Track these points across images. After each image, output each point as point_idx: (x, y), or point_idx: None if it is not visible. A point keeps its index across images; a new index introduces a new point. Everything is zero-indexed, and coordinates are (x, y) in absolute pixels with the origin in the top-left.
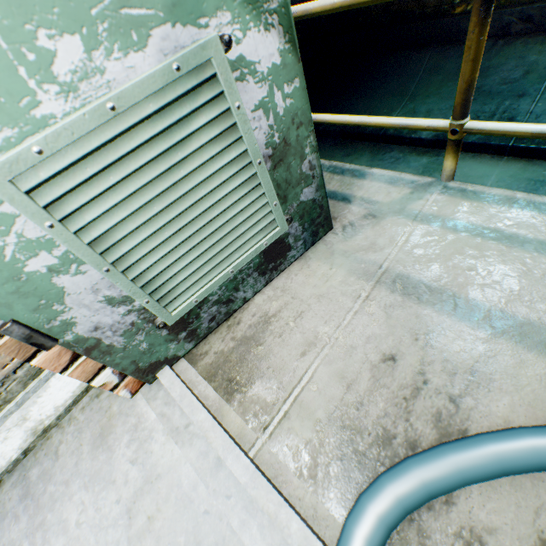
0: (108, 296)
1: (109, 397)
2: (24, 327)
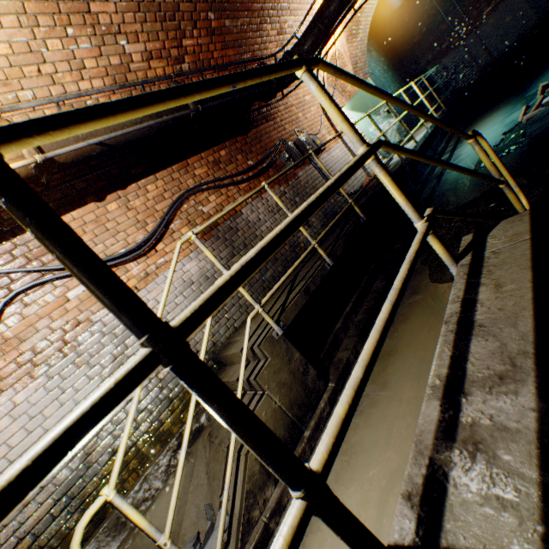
0: None
1: None
2: None
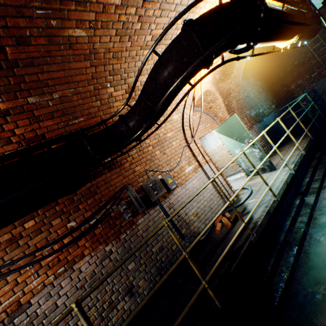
0: (244, 165)
1: (245, 177)
2: (239, 165)
